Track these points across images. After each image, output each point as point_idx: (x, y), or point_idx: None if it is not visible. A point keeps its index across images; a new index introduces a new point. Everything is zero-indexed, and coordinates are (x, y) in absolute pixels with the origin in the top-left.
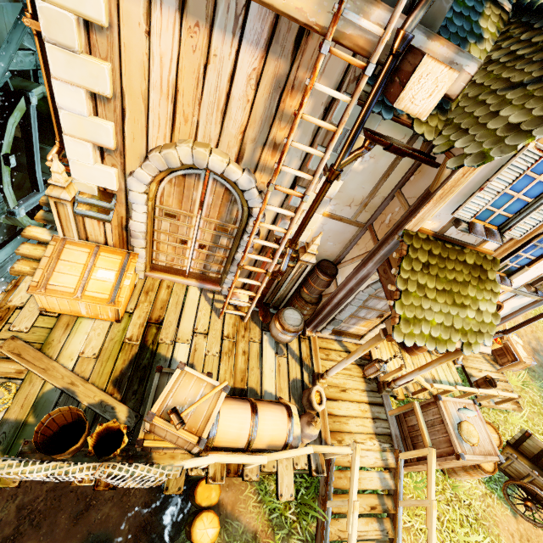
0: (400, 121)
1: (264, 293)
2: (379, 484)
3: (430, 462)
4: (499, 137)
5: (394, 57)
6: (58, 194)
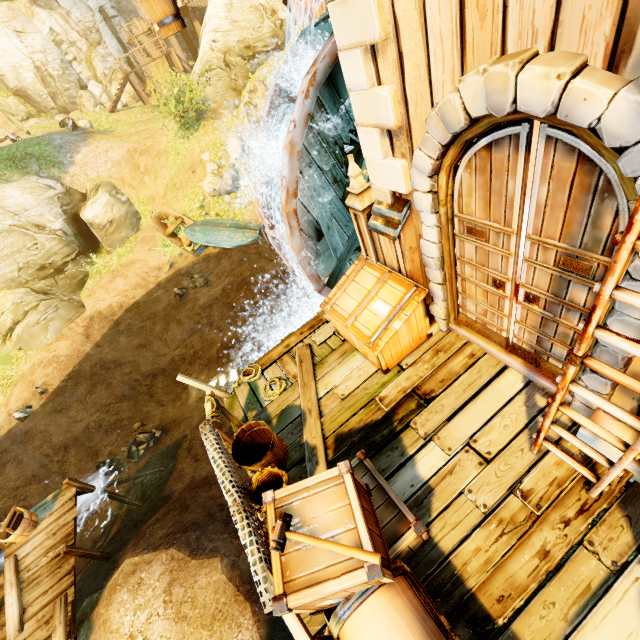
0: None
1: None
2: None
3: None
4: None
5: None
6: (353, 204)
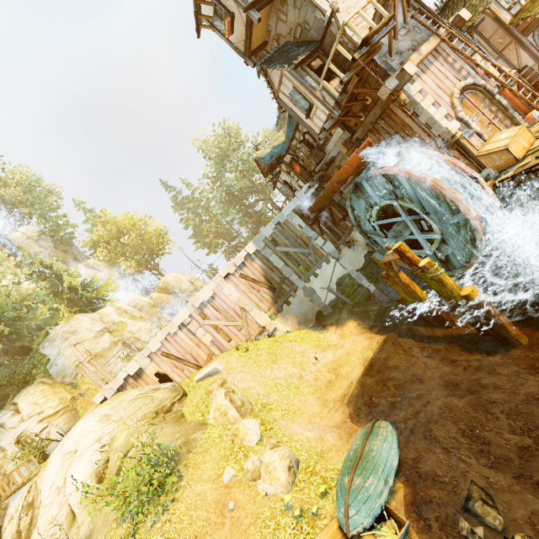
0: (466, 30)
1: (532, 98)
2: None
3: None
4: None
5: (451, 26)
6: (459, 134)
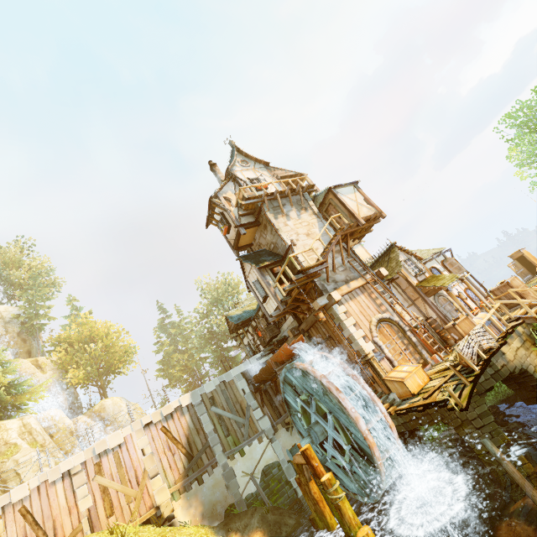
0: (386, 280)
1: (435, 342)
2: (535, 308)
3: (513, 290)
4: (397, 265)
5: (375, 275)
6: (371, 355)
